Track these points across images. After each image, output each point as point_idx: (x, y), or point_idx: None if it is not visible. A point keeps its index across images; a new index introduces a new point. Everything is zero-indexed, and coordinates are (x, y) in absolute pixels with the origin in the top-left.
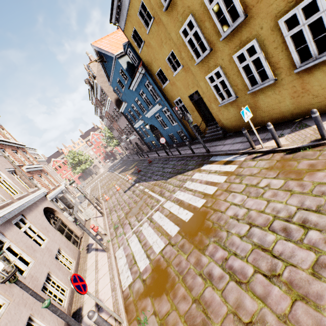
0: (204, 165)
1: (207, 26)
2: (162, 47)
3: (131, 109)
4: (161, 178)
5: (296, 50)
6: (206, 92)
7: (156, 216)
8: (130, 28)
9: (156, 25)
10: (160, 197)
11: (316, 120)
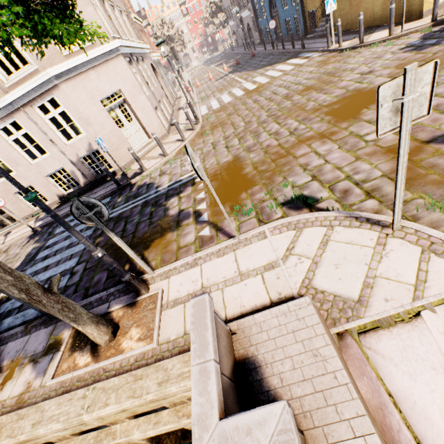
0: (291, 59)
1: None
2: None
3: None
4: (253, 69)
5: None
6: None
7: (234, 90)
8: None
9: None
10: (243, 81)
11: (359, 23)
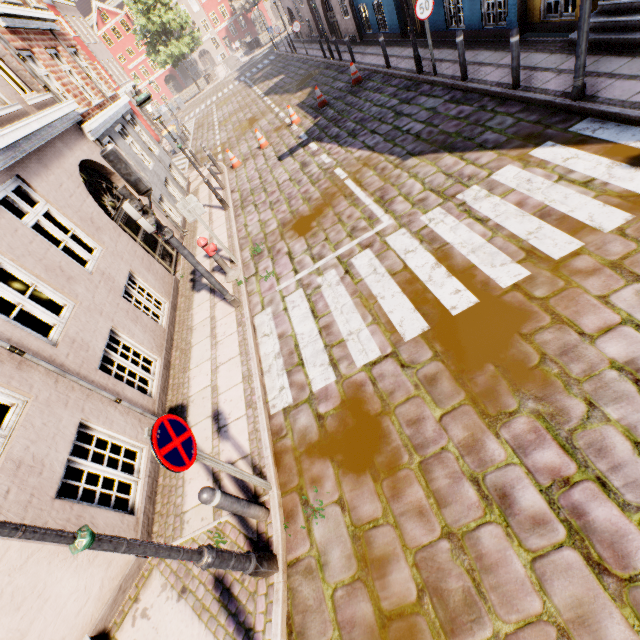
0: (546, 143)
1: None
2: None
3: None
4: (386, 148)
5: None
6: None
7: (362, 263)
8: None
9: None
10: (378, 209)
11: None
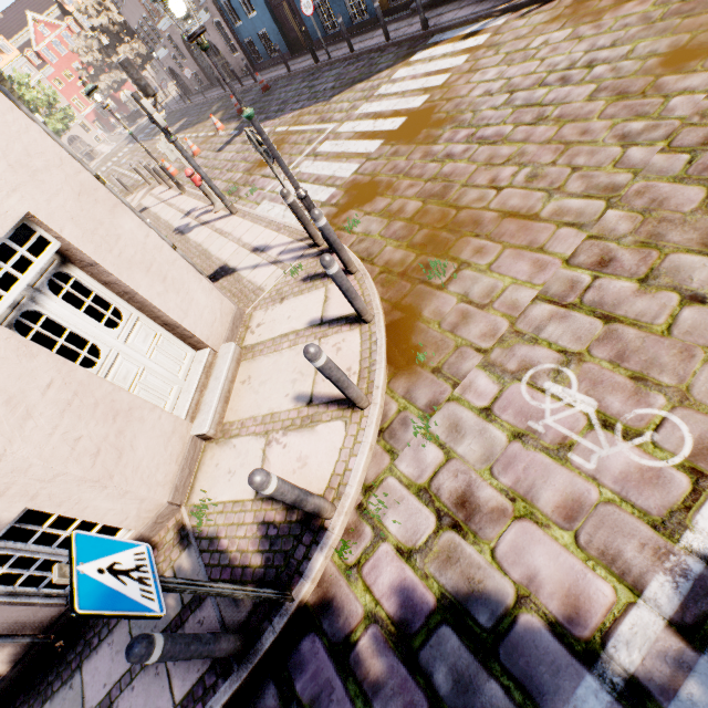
0: (417, 53)
1: None
2: None
3: None
4: (312, 103)
5: None
6: None
7: (325, 148)
8: None
9: None
10: (323, 125)
11: None
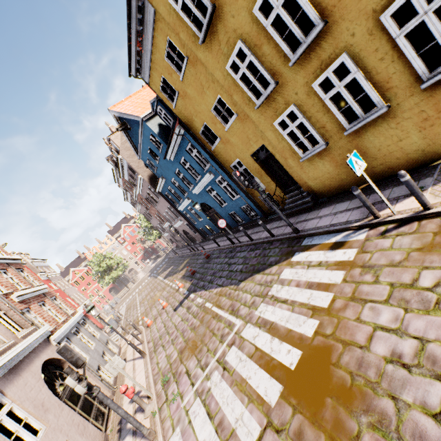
0: (295, 253)
1: (265, 51)
2: (204, 94)
3: (171, 186)
4: (228, 282)
5: (418, 54)
6: (277, 145)
7: (231, 357)
8: (157, 78)
9: (191, 66)
10: (232, 317)
11: None
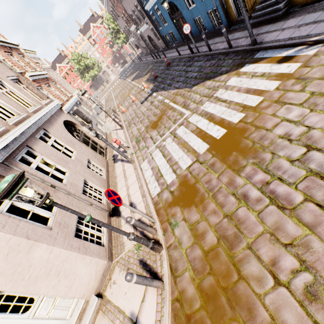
0: (245, 65)
1: None
2: None
3: None
4: (183, 86)
5: None
6: None
7: (180, 131)
8: None
9: None
10: (183, 109)
11: None
